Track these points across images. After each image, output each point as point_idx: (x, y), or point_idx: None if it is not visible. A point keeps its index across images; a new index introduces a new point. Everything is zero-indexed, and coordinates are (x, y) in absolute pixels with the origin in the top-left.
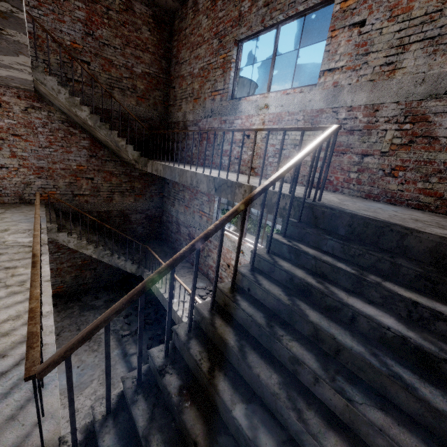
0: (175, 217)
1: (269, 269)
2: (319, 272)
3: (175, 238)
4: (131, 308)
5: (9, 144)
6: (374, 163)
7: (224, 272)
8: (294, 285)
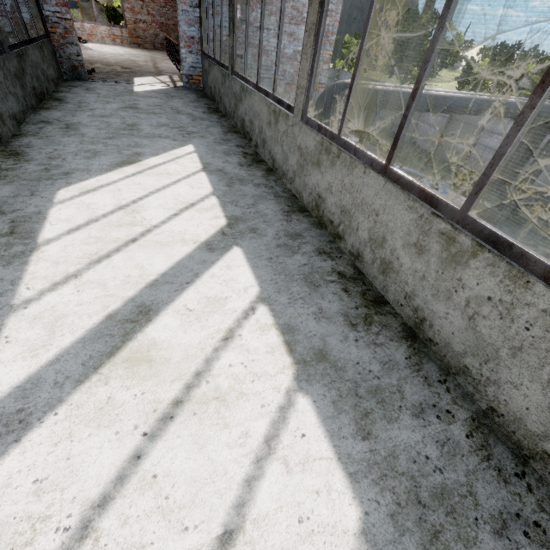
0: None
1: None
2: None
3: None
4: None
5: (146, 5)
6: None
7: None
8: None
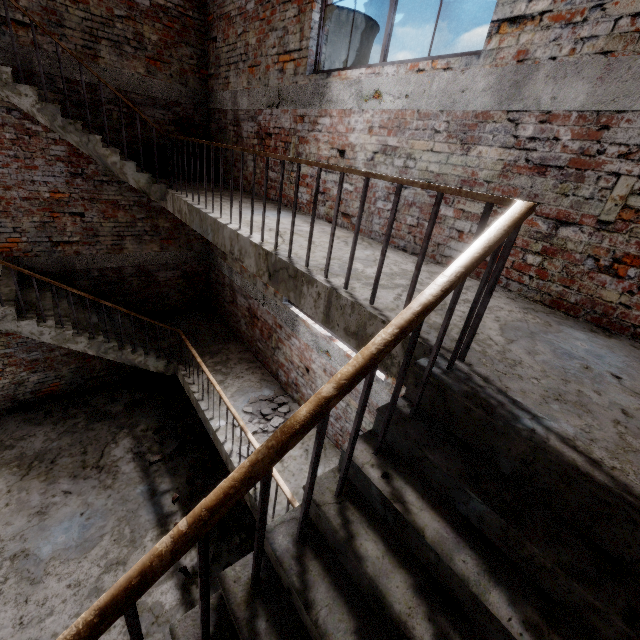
0: (228, 278)
1: (336, 544)
2: (444, 585)
3: (230, 311)
4: (166, 416)
5: None
6: (578, 241)
7: (301, 378)
8: (384, 615)
